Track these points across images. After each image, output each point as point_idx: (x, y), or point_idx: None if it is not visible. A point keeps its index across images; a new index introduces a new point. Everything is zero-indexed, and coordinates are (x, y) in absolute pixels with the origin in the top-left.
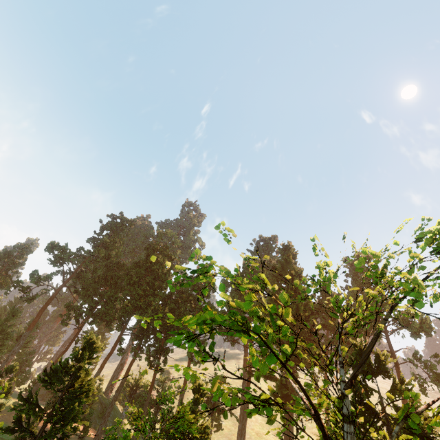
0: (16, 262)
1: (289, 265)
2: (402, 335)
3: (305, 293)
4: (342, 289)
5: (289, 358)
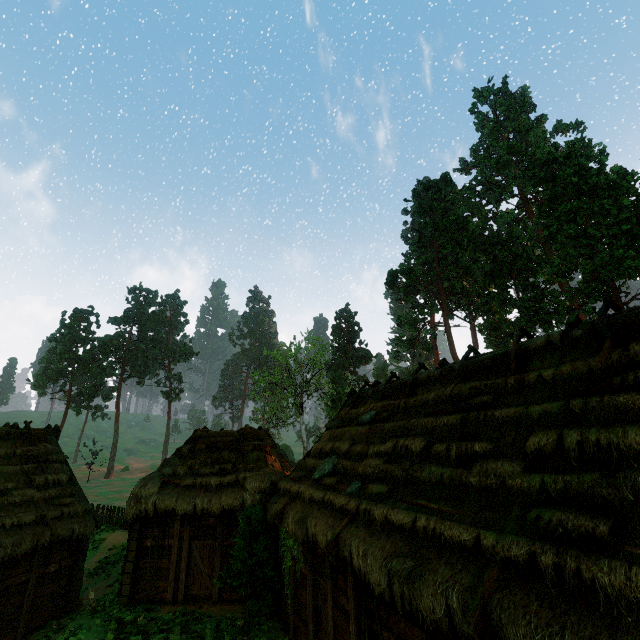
0: (354, 331)
1: None
2: None
3: None
4: None
5: None
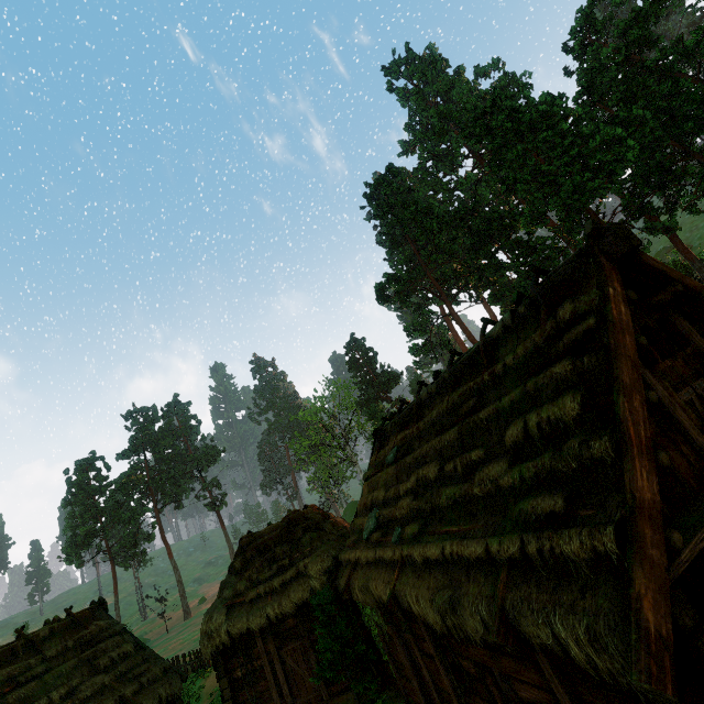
0: (370, 358)
1: None
2: None
3: None
4: None
5: None
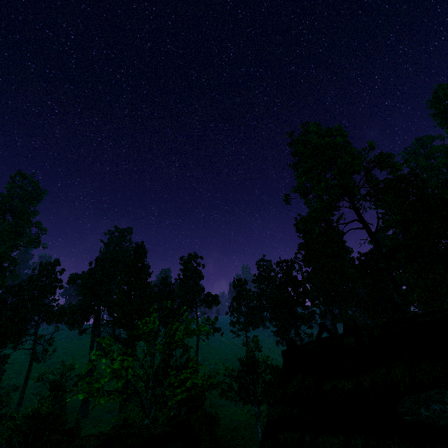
0: None
1: (139, 262)
2: (205, 306)
3: (149, 287)
4: (176, 280)
5: (130, 379)
